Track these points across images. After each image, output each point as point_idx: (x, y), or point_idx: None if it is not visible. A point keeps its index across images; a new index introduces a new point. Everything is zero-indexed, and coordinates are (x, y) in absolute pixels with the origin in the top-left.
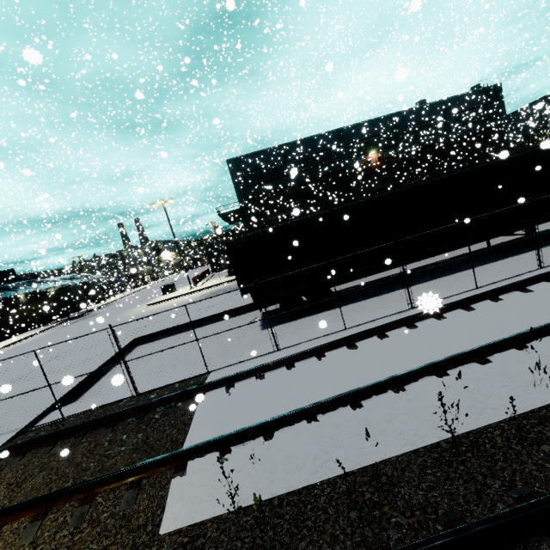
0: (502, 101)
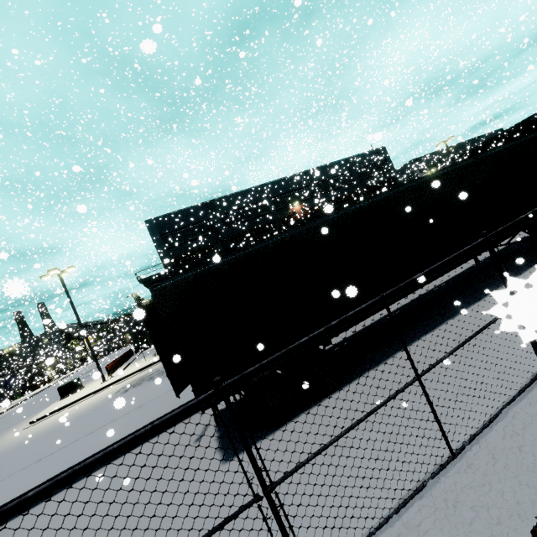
0: (389, 159)
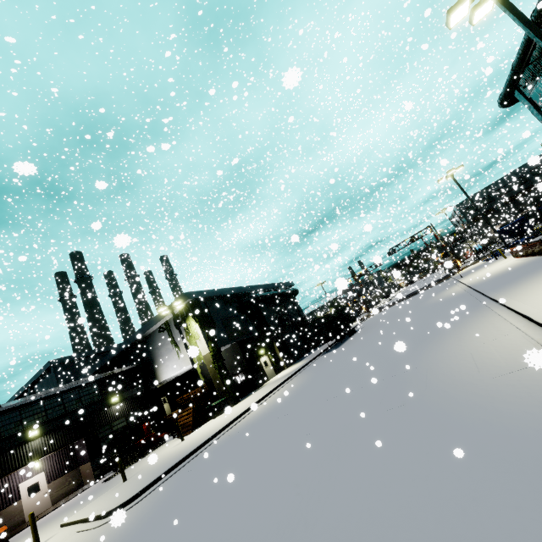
0: None
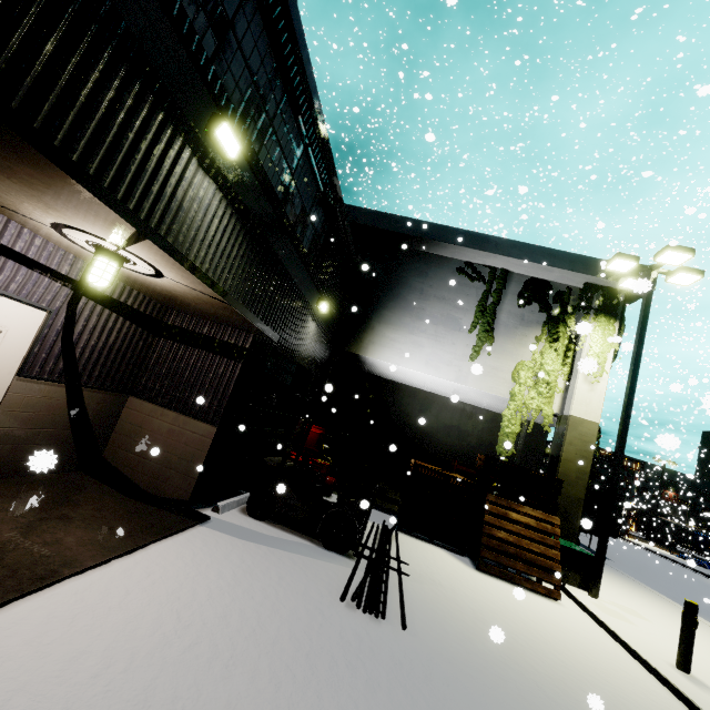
0: None
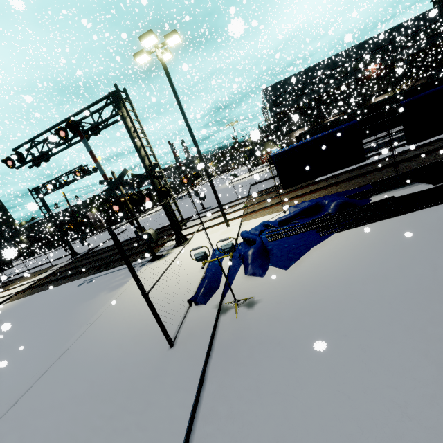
0: None
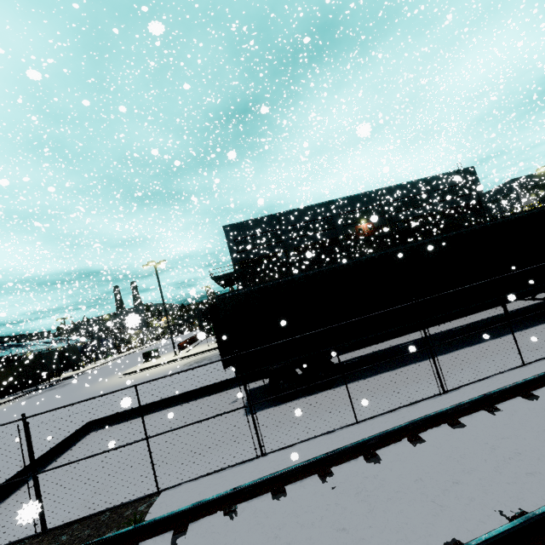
0: (477, 181)
